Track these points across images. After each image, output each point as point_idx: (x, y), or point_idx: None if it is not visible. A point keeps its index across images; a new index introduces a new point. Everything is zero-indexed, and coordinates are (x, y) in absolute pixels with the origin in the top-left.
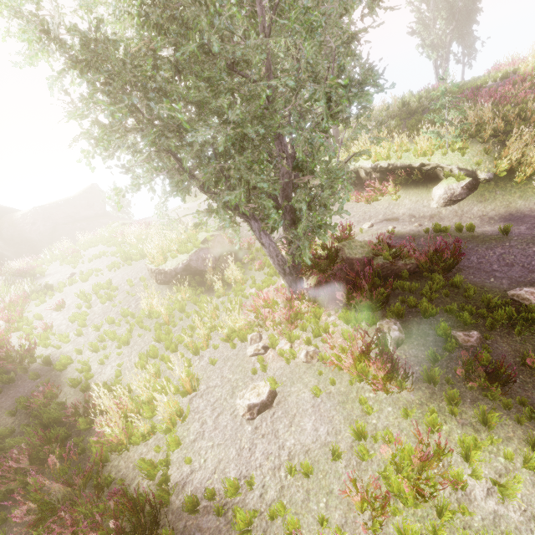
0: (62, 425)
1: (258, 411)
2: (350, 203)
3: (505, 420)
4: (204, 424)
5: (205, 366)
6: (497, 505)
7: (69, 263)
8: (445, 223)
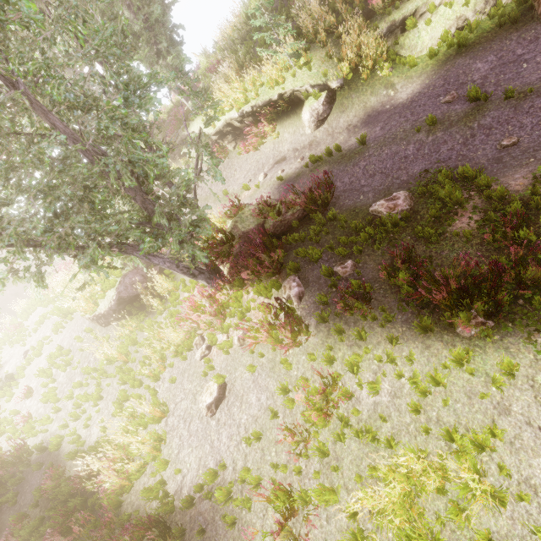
0: (78, 493)
1: (216, 406)
2: (243, 155)
3: (375, 329)
4: (181, 436)
5: (169, 387)
6: (375, 396)
7: (18, 342)
8: (322, 147)
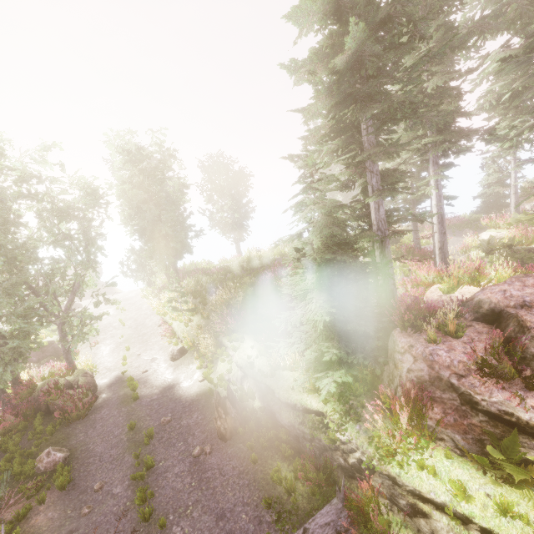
0: None
1: None
2: None
3: None
4: None
5: None
6: None
7: None
8: (154, 376)
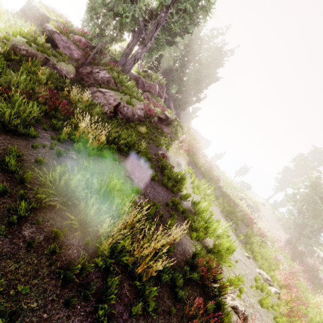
0: None
1: None
2: None
3: None
4: None
5: None
6: None
7: None
8: None
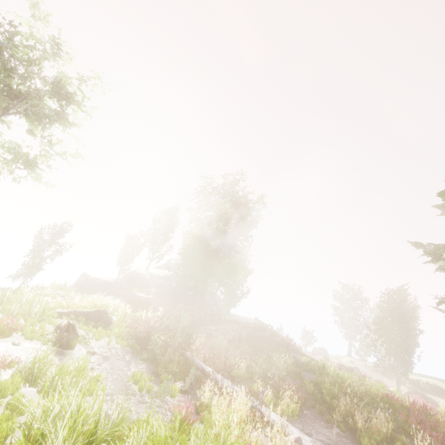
0: None
1: None
2: None
3: None
4: None
5: None
6: None
7: None
8: None
